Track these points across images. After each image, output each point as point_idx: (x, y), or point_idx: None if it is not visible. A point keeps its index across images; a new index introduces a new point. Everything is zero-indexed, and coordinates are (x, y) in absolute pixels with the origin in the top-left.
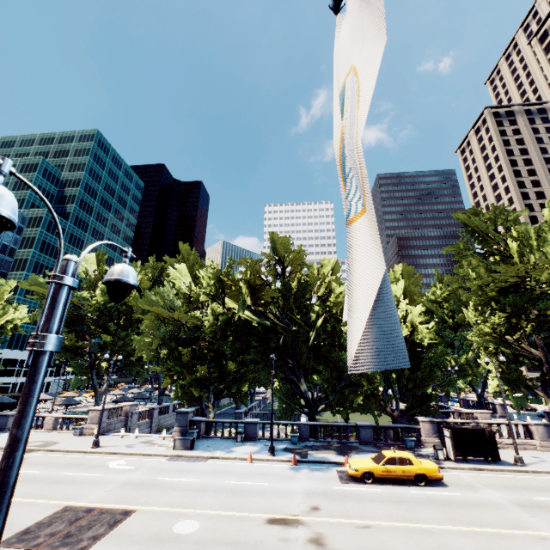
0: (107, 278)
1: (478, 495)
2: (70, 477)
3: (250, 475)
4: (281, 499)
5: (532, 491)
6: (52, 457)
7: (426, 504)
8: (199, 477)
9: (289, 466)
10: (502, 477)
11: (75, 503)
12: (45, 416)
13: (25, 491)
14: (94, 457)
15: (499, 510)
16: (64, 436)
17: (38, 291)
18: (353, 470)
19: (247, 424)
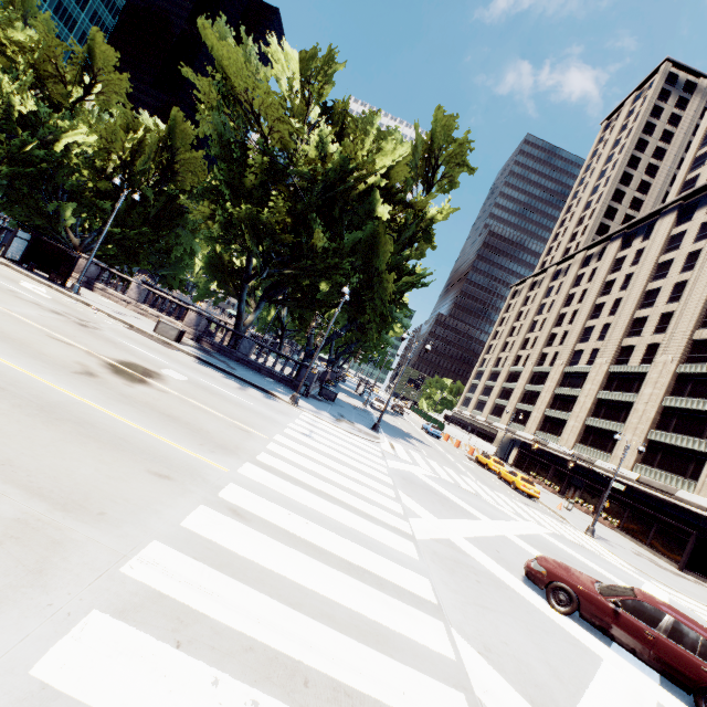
0: None
1: None
2: None
3: None
4: None
5: None
6: None
7: None
8: None
9: None
10: None
11: None
12: None
13: None
14: None
15: None
16: None
17: None
18: None
19: None
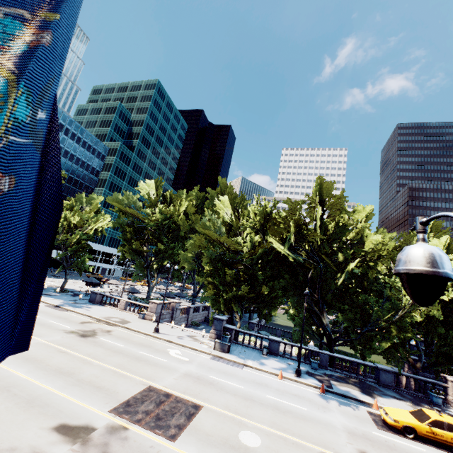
0: (425, 268)
1: None
2: (145, 357)
3: (286, 394)
4: (325, 432)
5: None
6: (129, 334)
7: None
8: (243, 384)
9: (317, 393)
10: None
11: (155, 384)
12: (120, 299)
13: (118, 362)
14: (156, 341)
15: None
16: (132, 317)
17: (117, 206)
18: (392, 420)
19: (271, 341)
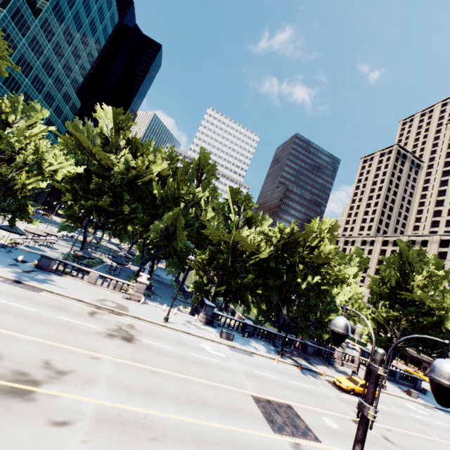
0: None
1: (394, 410)
2: (203, 360)
3: (294, 377)
4: (335, 403)
5: (406, 410)
6: (151, 328)
7: (387, 415)
8: (274, 374)
9: (299, 370)
10: (386, 396)
11: (250, 392)
12: (90, 271)
13: (202, 374)
14: (180, 335)
15: (411, 422)
16: (114, 296)
17: (76, 137)
18: (346, 386)
19: (248, 326)
